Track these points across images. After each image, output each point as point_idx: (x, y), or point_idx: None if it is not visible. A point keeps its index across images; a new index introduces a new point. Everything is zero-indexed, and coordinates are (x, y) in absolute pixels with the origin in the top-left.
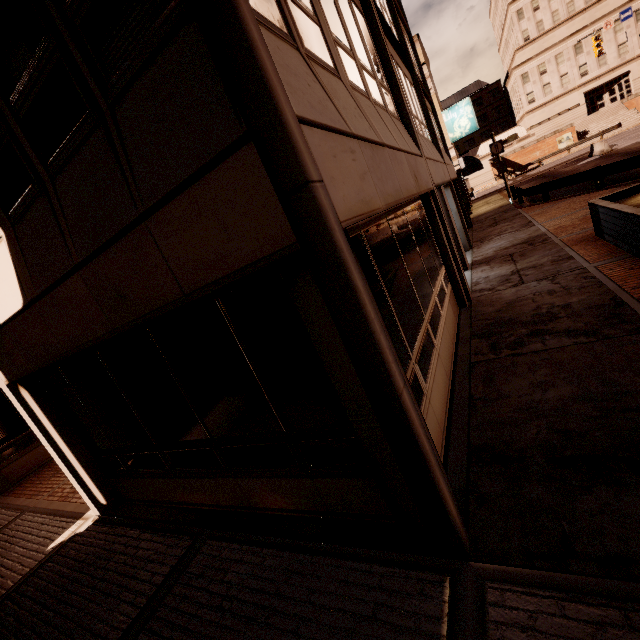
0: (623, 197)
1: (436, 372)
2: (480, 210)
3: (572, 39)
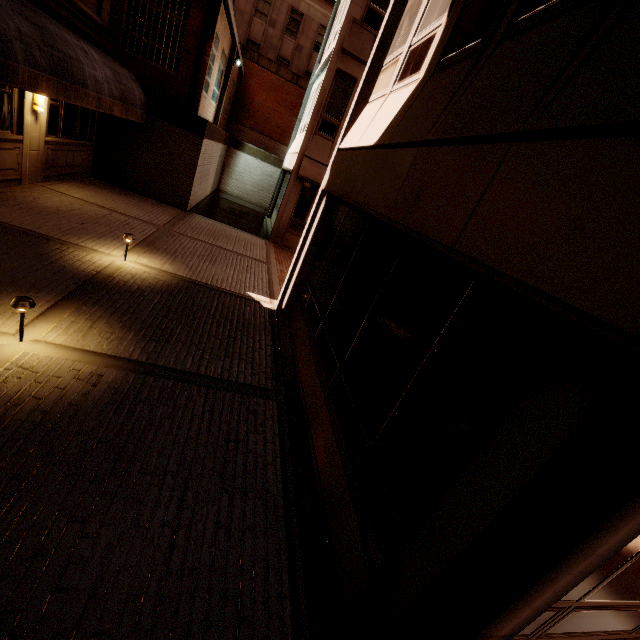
0: None
1: None
2: None
3: None
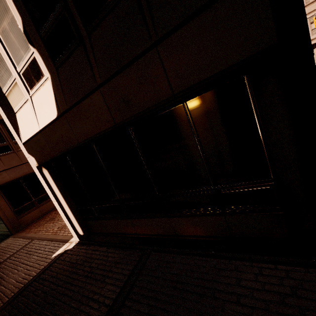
0: None
1: None
2: None
3: None
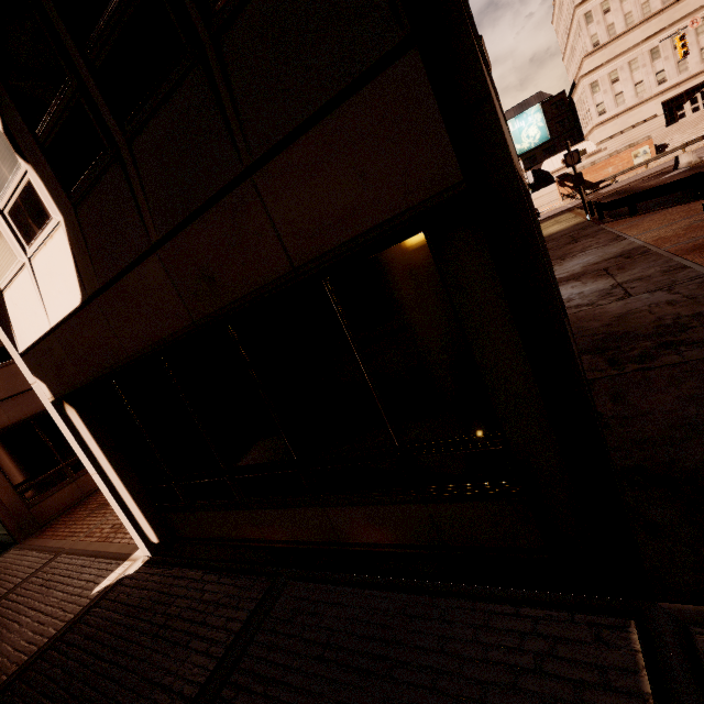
0: None
1: None
2: (551, 229)
3: (648, 43)
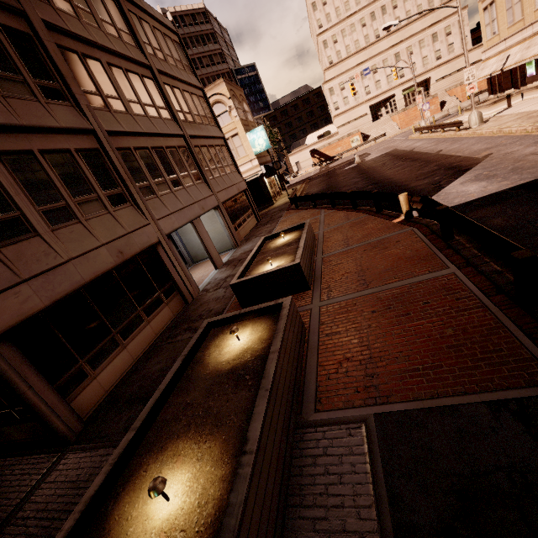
0: (275, 237)
1: (115, 360)
2: (279, 202)
3: (359, 67)
